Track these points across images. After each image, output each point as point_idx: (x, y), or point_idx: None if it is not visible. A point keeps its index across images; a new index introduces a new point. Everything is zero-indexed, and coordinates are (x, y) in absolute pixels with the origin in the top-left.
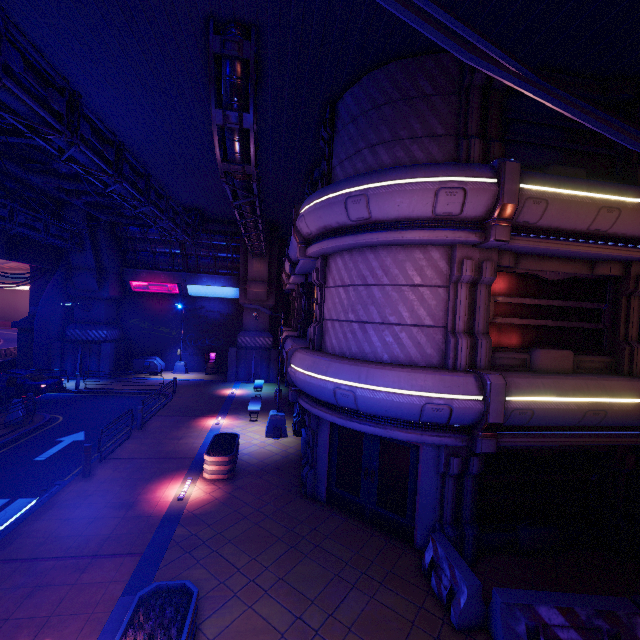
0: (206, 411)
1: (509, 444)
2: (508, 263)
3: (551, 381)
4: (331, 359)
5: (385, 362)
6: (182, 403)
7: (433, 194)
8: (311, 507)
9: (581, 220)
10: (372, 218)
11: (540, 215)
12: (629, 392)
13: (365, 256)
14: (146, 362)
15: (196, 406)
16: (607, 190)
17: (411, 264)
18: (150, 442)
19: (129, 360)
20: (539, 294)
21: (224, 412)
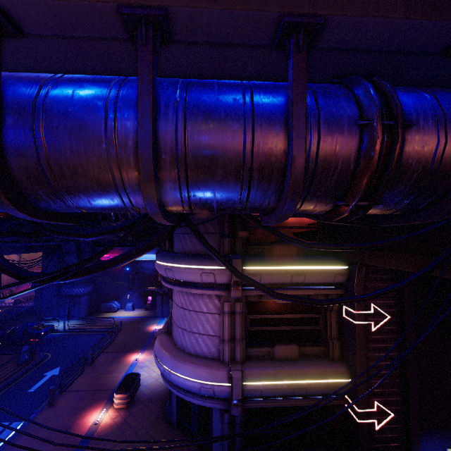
0: (134, 347)
1: (254, 407)
2: (253, 299)
3: (274, 371)
4: (165, 351)
5: (192, 354)
6: (122, 340)
7: (199, 275)
8: (166, 430)
9: (284, 280)
10: (178, 279)
11: (259, 280)
12: (322, 376)
13: (182, 292)
14: (108, 305)
15: (129, 342)
16: (296, 264)
17: (202, 300)
18: (93, 376)
19: (99, 303)
20: (278, 311)
21: (144, 348)
